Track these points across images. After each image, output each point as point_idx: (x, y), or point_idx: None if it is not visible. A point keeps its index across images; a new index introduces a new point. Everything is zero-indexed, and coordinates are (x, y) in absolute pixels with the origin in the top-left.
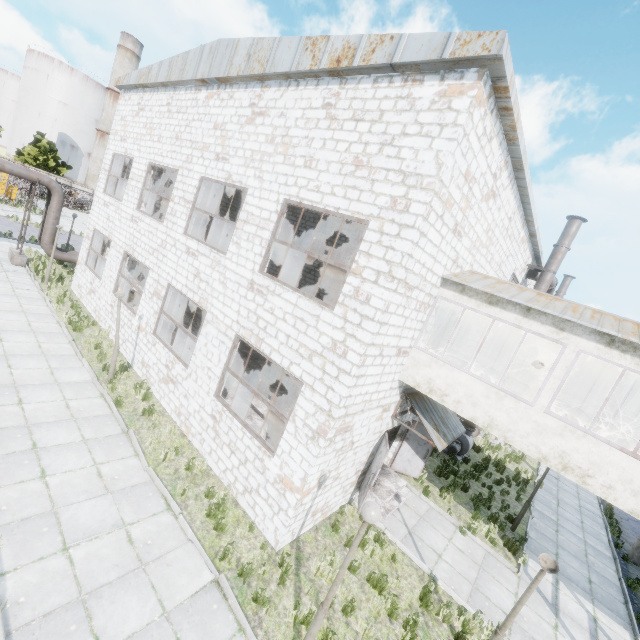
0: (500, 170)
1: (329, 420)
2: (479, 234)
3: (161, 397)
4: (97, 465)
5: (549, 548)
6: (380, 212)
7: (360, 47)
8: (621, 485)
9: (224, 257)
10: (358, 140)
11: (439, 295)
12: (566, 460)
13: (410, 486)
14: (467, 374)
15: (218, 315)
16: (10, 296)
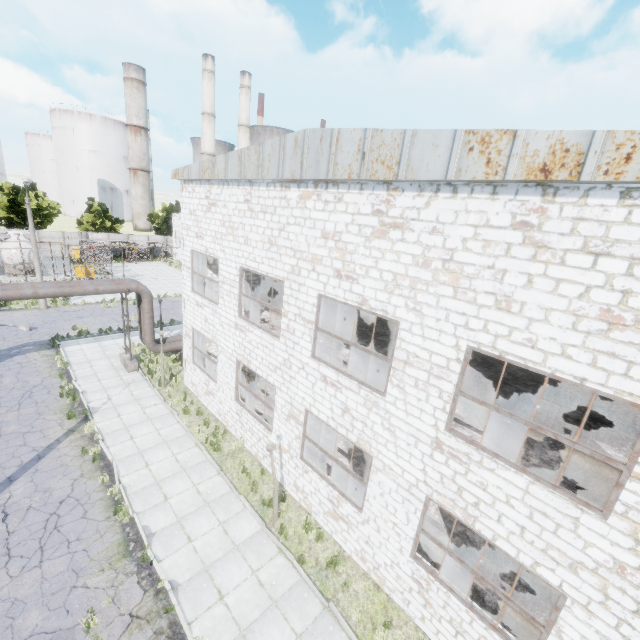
0: None
1: None
2: None
3: (332, 532)
4: None
5: None
6: None
7: (592, 151)
8: None
9: (382, 399)
10: (605, 285)
11: None
12: None
13: None
14: None
15: (392, 466)
16: (145, 422)
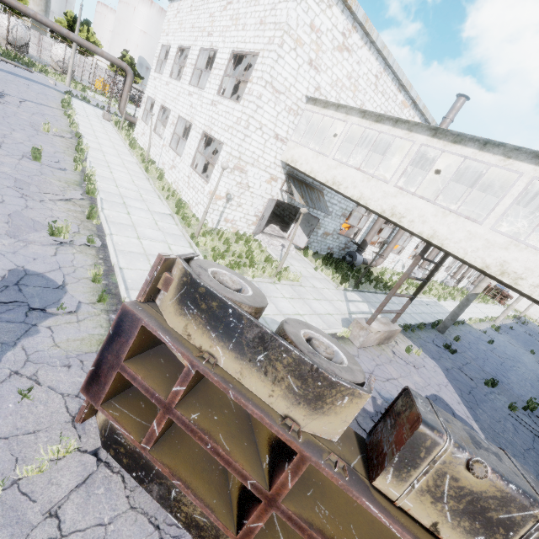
0: (349, 31)
1: (230, 156)
2: (339, 77)
3: (168, 177)
4: (133, 180)
5: (374, 300)
6: (264, 47)
7: None
8: (351, 185)
9: (203, 91)
10: (263, 9)
11: (305, 108)
12: (335, 180)
13: (297, 251)
14: (308, 148)
15: (197, 124)
16: (102, 129)
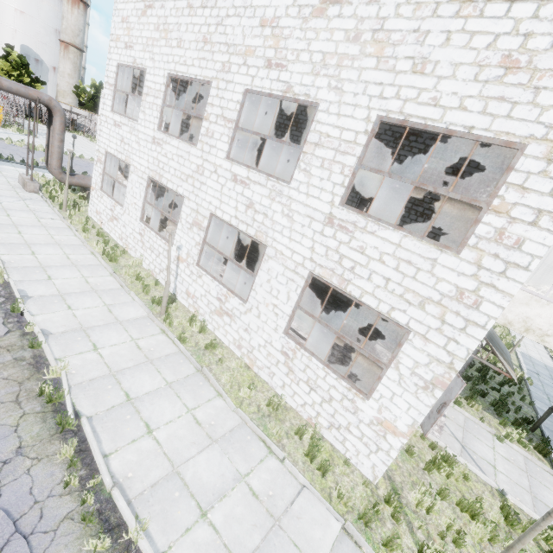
0: None
1: (450, 373)
2: None
3: (215, 328)
4: (191, 411)
5: None
6: (548, 132)
7: None
8: None
9: (287, 186)
10: (512, 30)
11: None
12: None
13: None
14: None
15: (283, 251)
16: (38, 227)
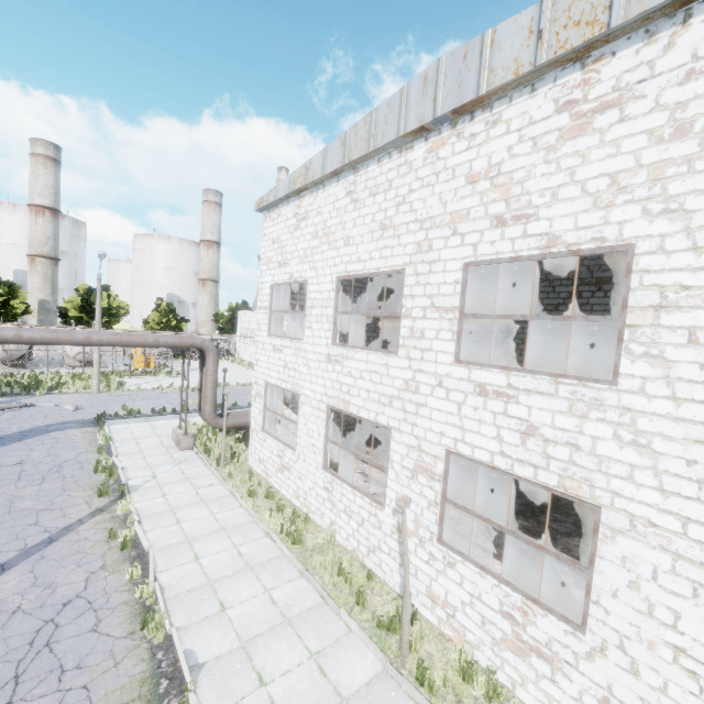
0: None
1: None
2: None
3: (514, 682)
4: None
5: None
6: None
7: None
8: None
9: (612, 390)
10: None
11: None
12: None
13: None
14: None
15: (652, 517)
16: (197, 504)
